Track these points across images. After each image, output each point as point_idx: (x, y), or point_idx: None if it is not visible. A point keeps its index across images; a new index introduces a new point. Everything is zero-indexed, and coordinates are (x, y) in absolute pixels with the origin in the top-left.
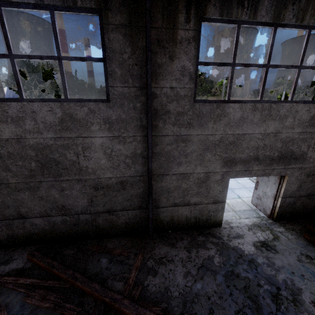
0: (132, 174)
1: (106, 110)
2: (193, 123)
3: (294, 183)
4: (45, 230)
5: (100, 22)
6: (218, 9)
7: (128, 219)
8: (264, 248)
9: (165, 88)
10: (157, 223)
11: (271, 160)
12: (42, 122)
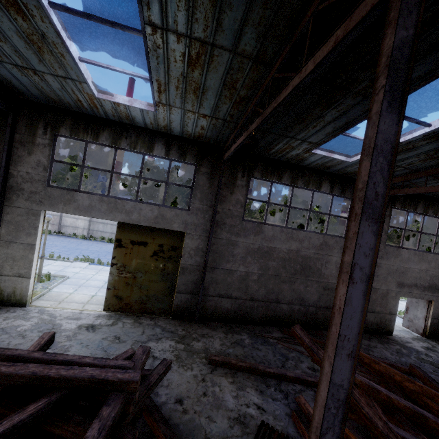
0: None
1: (343, 242)
2: (383, 257)
3: (438, 308)
4: (286, 315)
5: (350, 203)
6: (400, 205)
7: None
8: (430, 350)
9: None
10: None
11: (424, 288)
12: (312, 243)
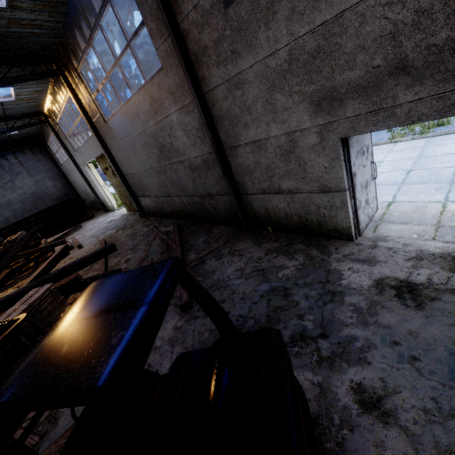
0: (208, 150)
1: (164, 79)
2: (237, 49)
3: None
4: (182, 208)
5: None
6: None
7: (226, 206)
8: (395, 291)
9: (190, 14)
10: (253, 215)
11: None
12: (145, 111)
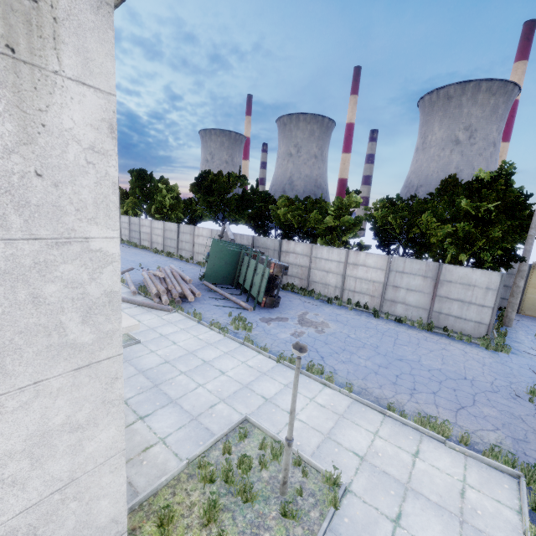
0: None
1: None
2: None
3: None
4: None
5: None
6: None
7: None
8: None
9: None
10: None
11: None
12: None
